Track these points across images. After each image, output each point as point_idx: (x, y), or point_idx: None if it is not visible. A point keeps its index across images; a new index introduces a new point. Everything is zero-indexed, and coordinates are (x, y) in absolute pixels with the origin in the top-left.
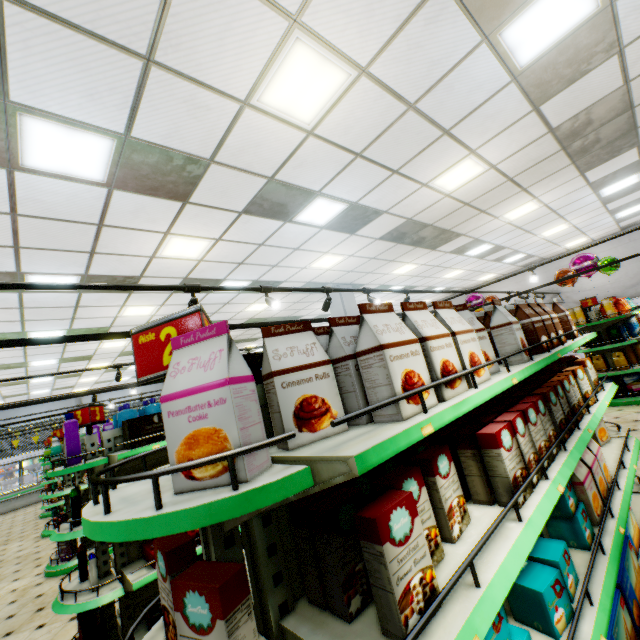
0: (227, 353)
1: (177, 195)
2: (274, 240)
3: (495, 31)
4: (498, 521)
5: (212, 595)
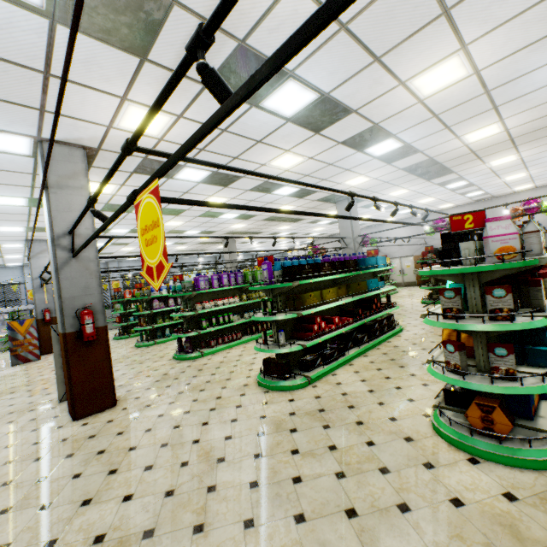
0: (513, 225)
1: (317, 128)
2: (340, 162)
3: None
4: None
5: (507, 288)
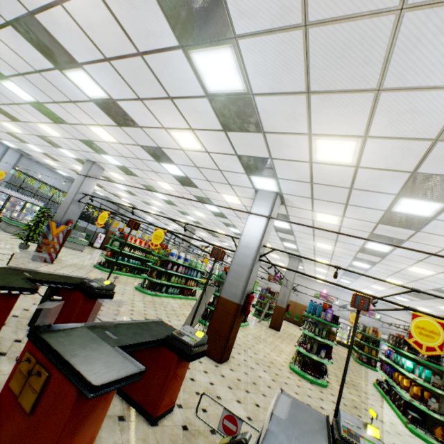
0: None
1: (361, 252)
2: (337, 257)
3: None
4: None
5: None
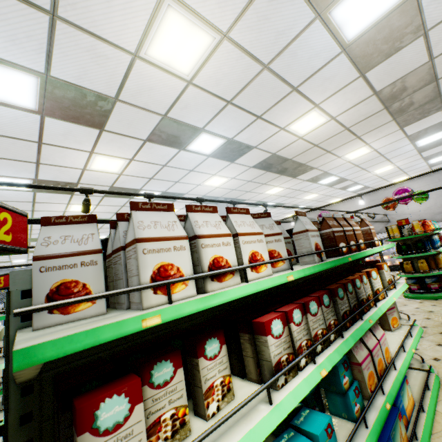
0: None
1: (94, 124)
2: (174, 163)
3: (325, 10)
4: (240, 406)
5: None
